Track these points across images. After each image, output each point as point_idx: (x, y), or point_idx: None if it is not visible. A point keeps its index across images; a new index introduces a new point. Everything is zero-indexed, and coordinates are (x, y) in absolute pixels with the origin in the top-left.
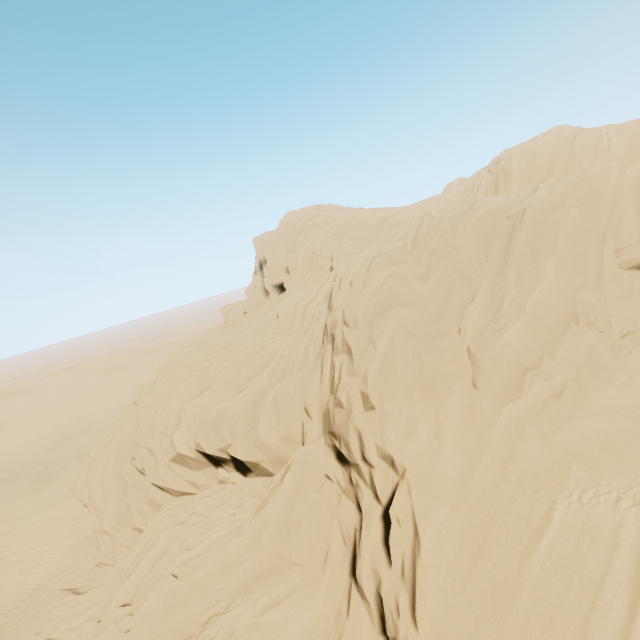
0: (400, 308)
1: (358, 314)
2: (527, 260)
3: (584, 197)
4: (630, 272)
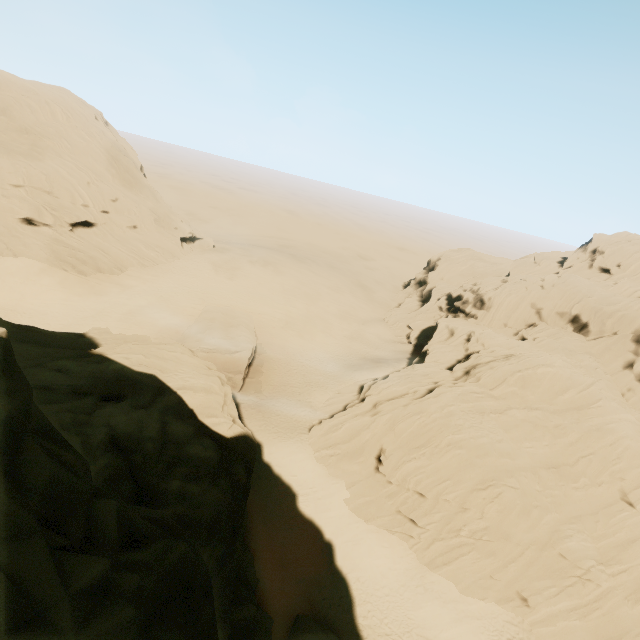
0: None
1: None
2: None
3: None
4: None
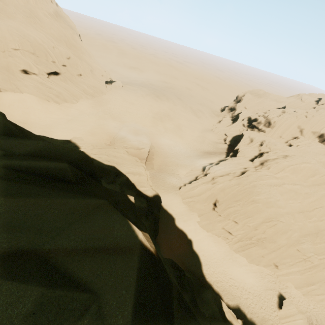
0: None
1: None
2: None
3: None
4: None
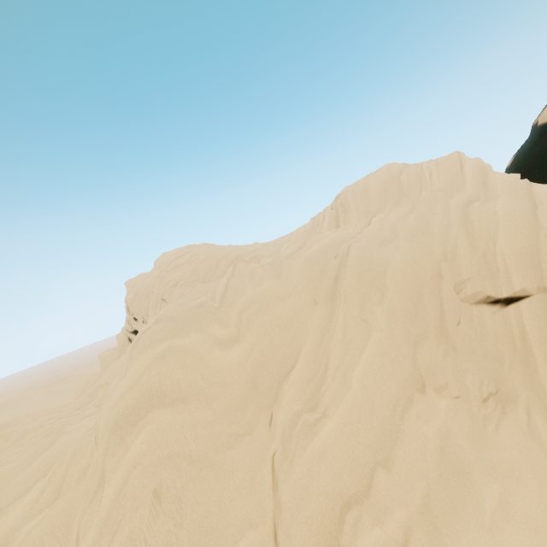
0: (160, 411)
1: (99, 426)
2: (354, 309)
3: (414, 228)
4: (478, 307)
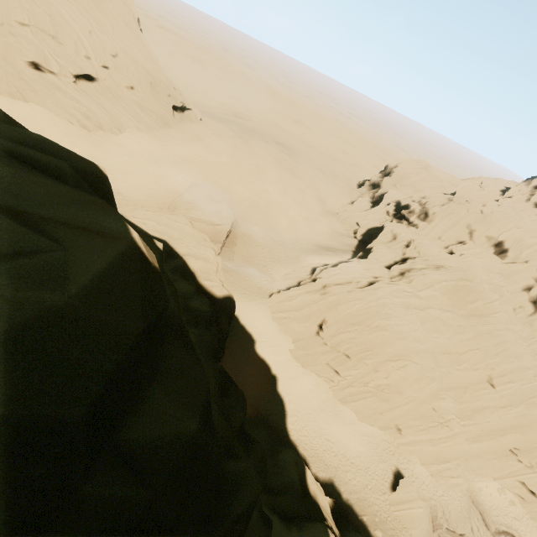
0: None
1: None
2: None
3: None
4: None
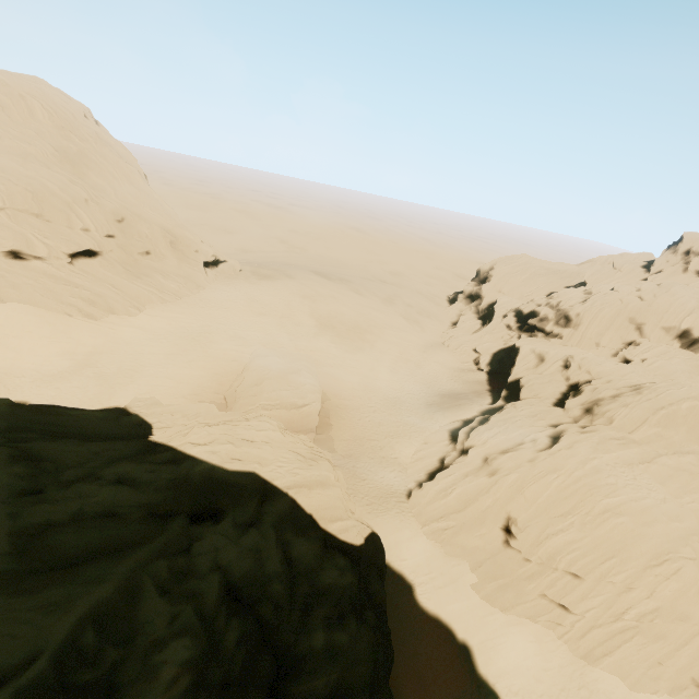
0: None
1: None
2: None
3: None
4: None
